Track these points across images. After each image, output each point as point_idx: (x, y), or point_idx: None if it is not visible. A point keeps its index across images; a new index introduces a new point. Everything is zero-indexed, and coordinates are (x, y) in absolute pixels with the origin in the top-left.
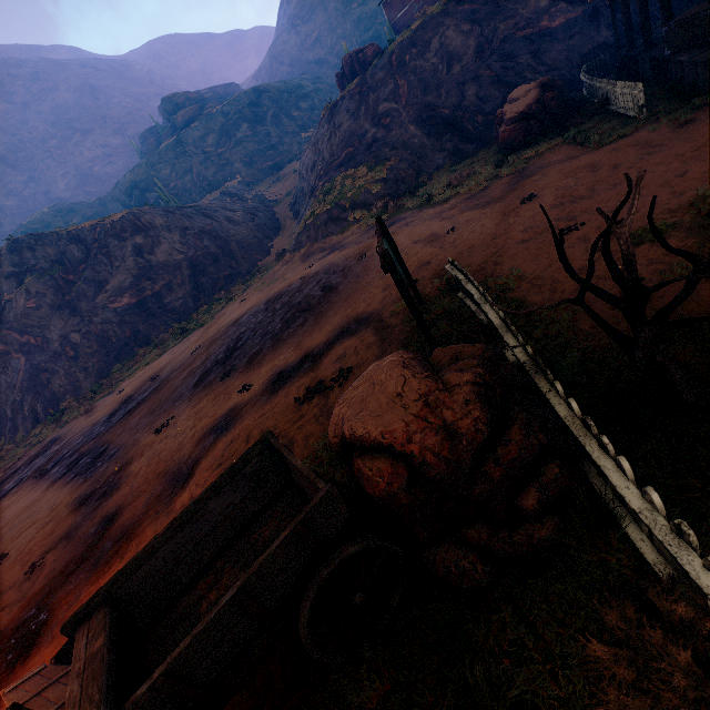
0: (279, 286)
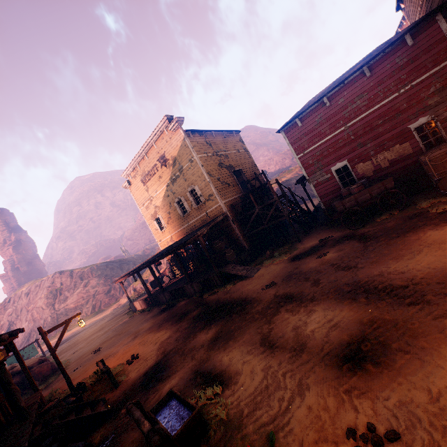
0: (96, 318)
